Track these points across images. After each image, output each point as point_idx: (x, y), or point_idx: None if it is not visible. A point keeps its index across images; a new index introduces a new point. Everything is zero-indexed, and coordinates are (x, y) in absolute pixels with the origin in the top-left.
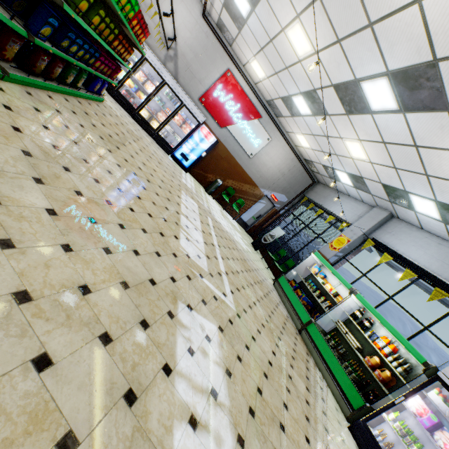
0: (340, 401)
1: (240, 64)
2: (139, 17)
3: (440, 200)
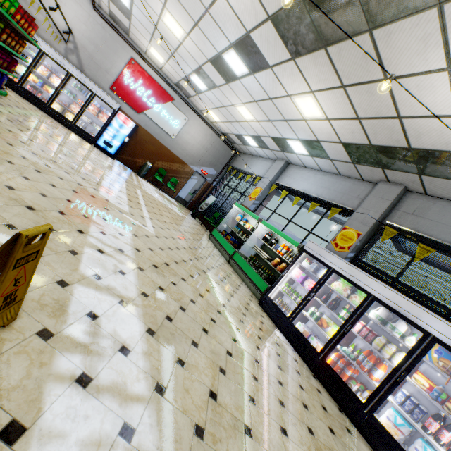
0: (255, 292)
1: (142, 52)
2: (21, 12)
3: (301, 139)
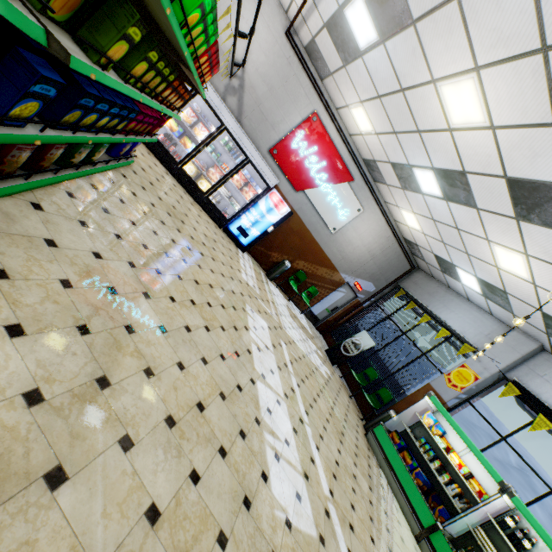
0: None
1: (332, 105)
2: (211, 51)
3: None
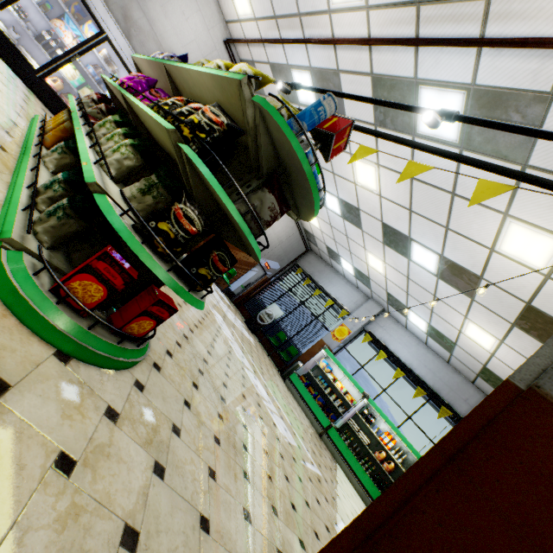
0: (364, 497)
1: None
2: None
3: (432, 325)
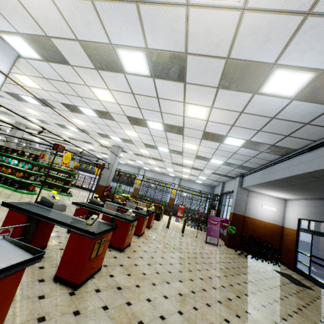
0: None
1: None
2: None
3: None
